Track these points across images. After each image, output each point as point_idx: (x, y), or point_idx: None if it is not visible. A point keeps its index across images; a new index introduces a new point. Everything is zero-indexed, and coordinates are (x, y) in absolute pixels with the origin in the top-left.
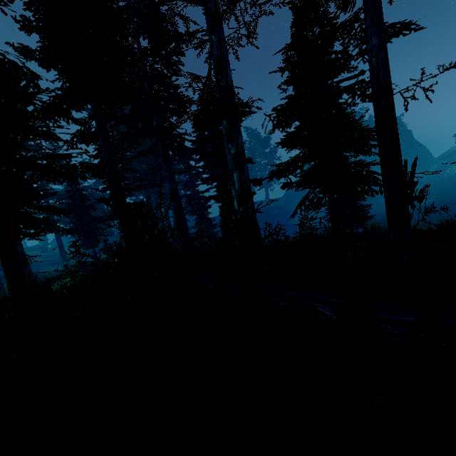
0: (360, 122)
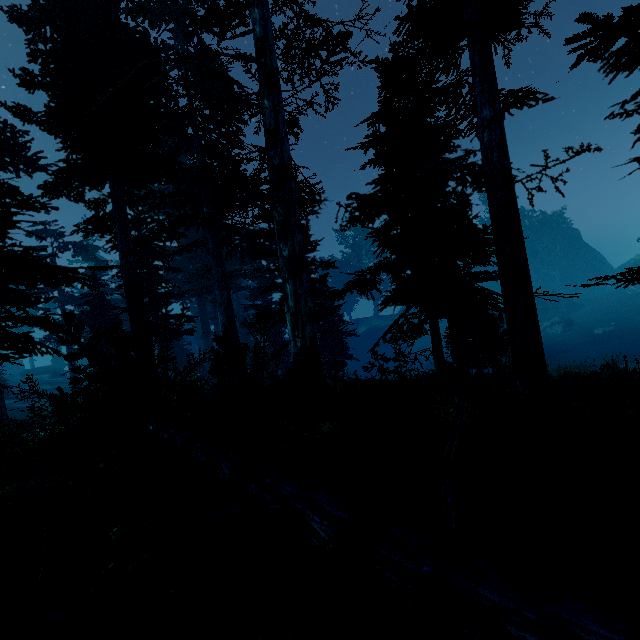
0: (467, 219)
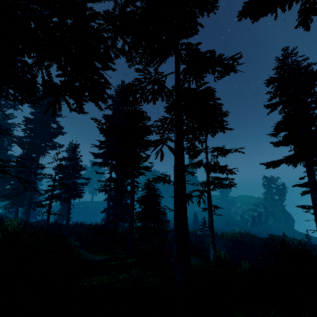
0: None
